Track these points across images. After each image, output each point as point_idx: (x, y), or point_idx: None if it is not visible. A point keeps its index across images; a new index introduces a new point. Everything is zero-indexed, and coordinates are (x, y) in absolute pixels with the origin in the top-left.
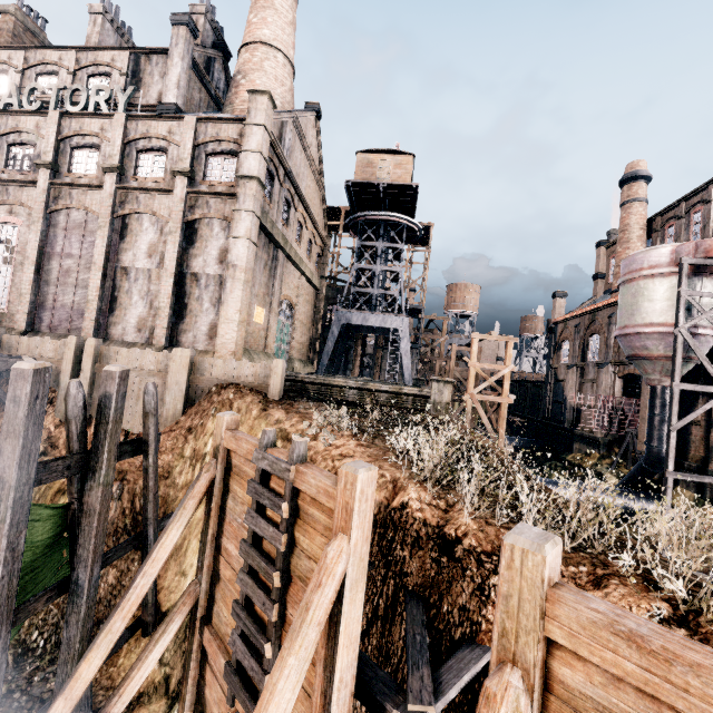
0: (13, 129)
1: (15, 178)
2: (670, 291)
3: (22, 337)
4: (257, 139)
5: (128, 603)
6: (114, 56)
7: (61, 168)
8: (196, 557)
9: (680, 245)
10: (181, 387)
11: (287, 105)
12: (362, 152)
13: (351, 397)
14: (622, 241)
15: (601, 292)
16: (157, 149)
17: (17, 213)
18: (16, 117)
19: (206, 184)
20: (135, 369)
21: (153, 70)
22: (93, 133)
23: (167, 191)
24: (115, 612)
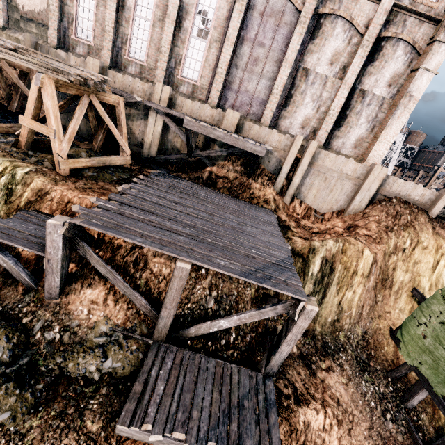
0: None
1: None
2: None
3: (254, 124)
4: None
5: None
6: None
7: None
8: (406, 306)
9: None
10: (370, 193)
11: None
12: None
13: (439, 212)
14: None
15: None
16: None
17: None
18: None
19: None
20: (338, 171)
21: None
22: None
23: None
24: None
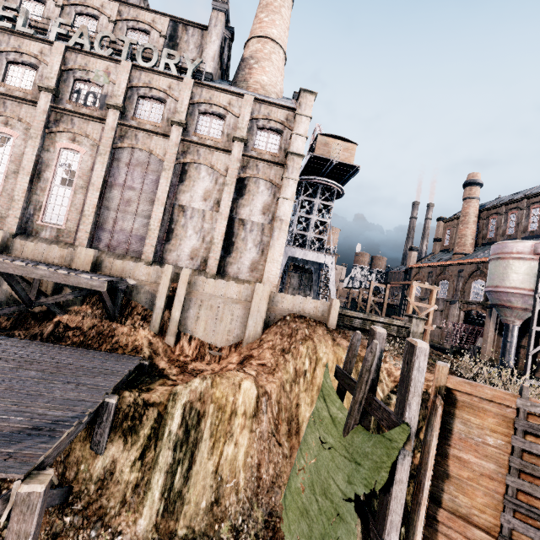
0: (82, 67)
1: (83, 112)
2: (529, 269)
3: (116, 259)
4: (305, 127)
5: (425, 500)
6: (155, 18)
7: (127, 112)
8: None
9: (538, 243)
10: (261, 314)
11: (282, 90)
12: (321, 134)
13: (356, 324)
14: (463, 222)
15: (438, 250)
16: (216, 114)
17: (80, 142)
18: (85, 57)
19: (256, 151)
20: (221, 296)
21: (188, 39)
22: (161, 88)
23: (225, 150)
24: (419, 507)
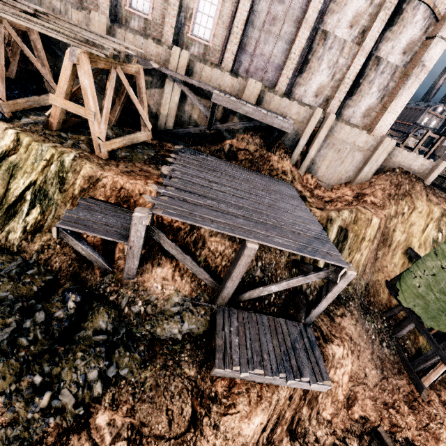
0: None
1: None
2: None
3: (275, 95)
4: None
5: None
6: None
7: None
8: (399, 262)
9: None
10: (377, 164)
11: None
12: None
13: None
14: None
15: None
16: None
17: None
18: None
19: None
20: (351, 143)
21: None
22: None
23: None
24: None
